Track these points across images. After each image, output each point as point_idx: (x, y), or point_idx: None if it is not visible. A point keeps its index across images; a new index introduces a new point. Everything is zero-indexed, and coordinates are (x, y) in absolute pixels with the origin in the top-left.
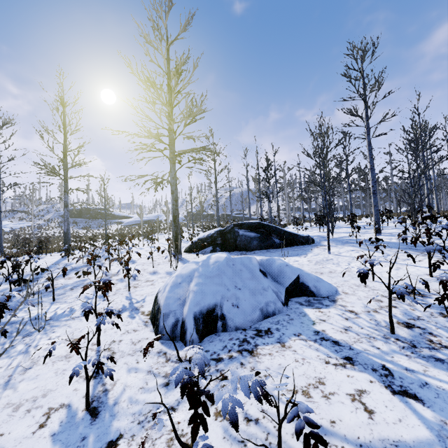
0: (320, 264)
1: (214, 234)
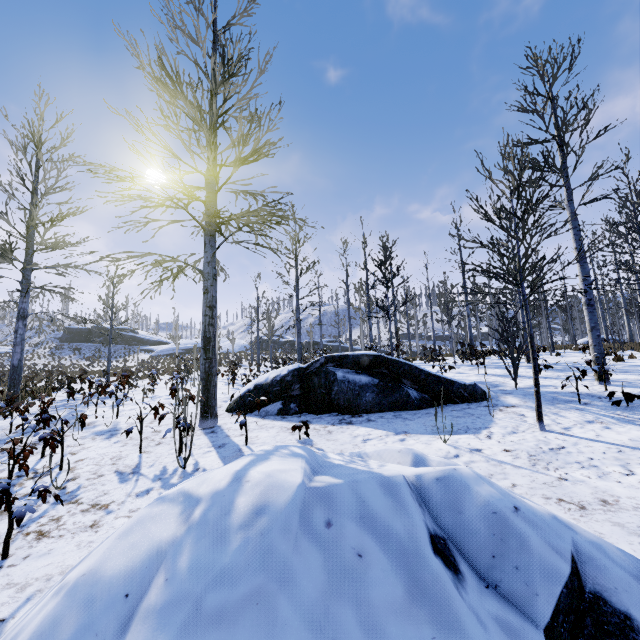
0: (545, 464)
1: (287, 377)
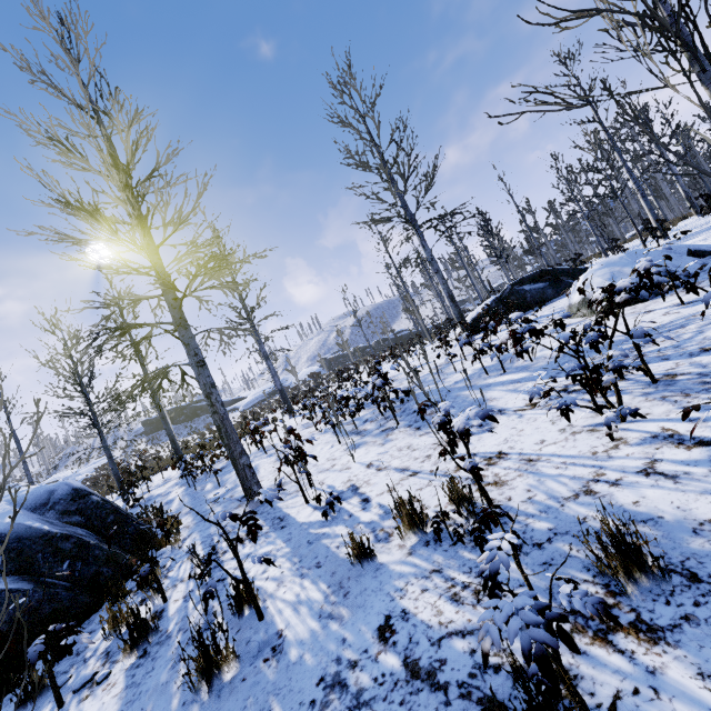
0: None
1: (492, 305)
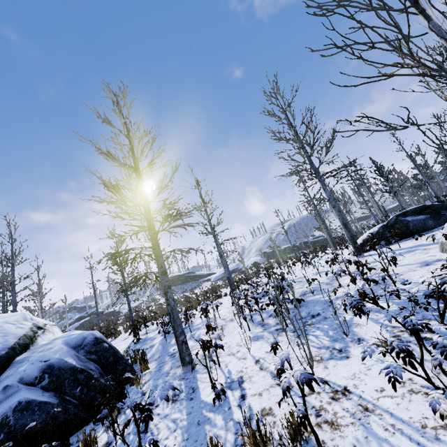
0: None
1: (379, 230)
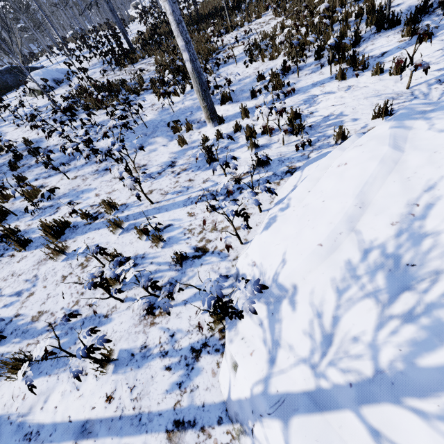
0: None
1: None
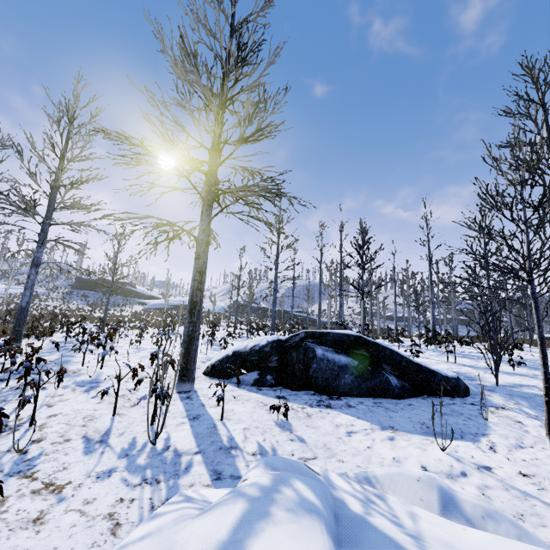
0: None
1: (265, 348)
